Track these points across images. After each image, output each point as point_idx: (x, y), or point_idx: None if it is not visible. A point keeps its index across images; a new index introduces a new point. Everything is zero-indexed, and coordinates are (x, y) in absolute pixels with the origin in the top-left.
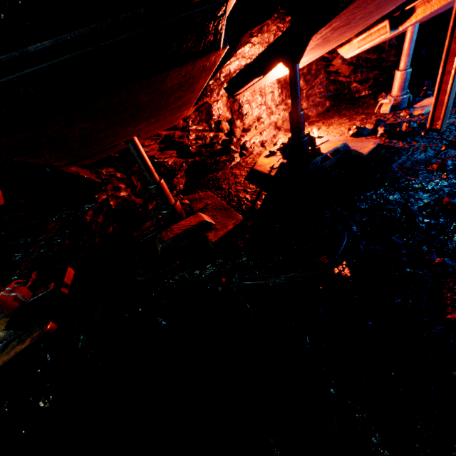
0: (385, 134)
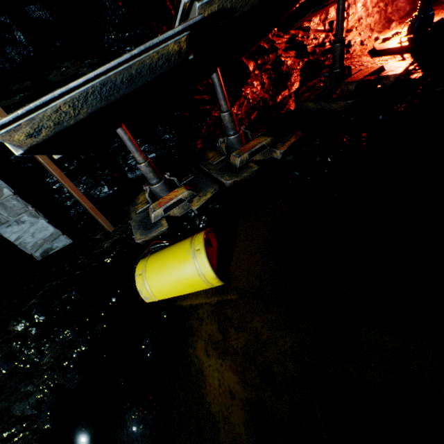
0: None
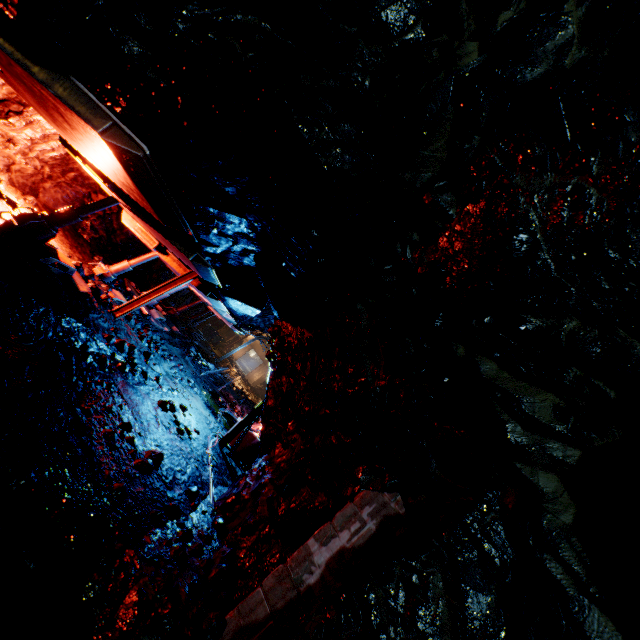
0: (96, 290)
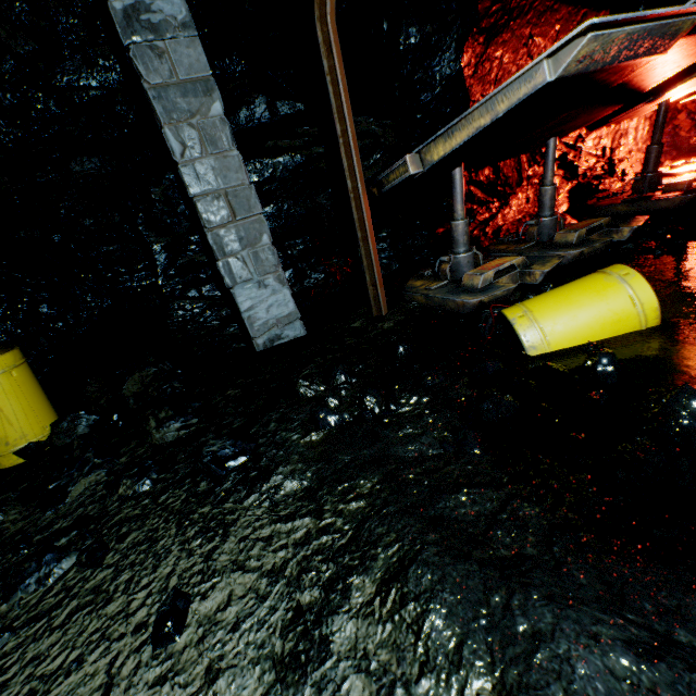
0: None
